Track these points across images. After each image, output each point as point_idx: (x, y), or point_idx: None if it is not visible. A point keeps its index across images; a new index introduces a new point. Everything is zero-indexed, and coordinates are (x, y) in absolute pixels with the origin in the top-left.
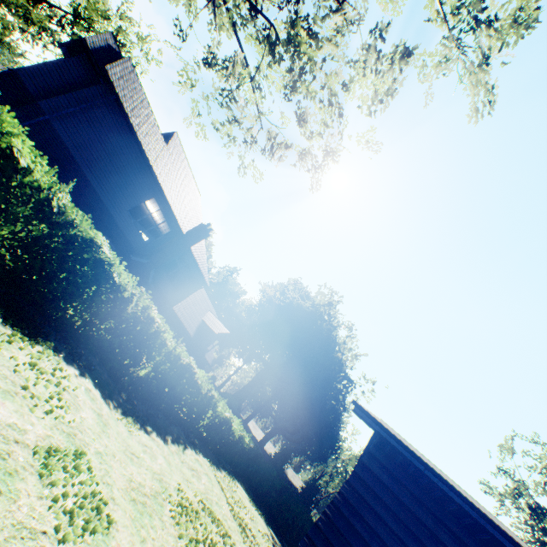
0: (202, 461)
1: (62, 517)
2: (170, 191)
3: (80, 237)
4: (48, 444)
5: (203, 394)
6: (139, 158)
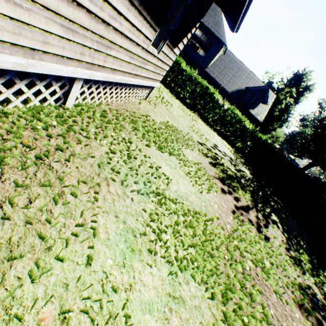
0: None
1: None
2: None
3: None
4: None
5: None
6: None
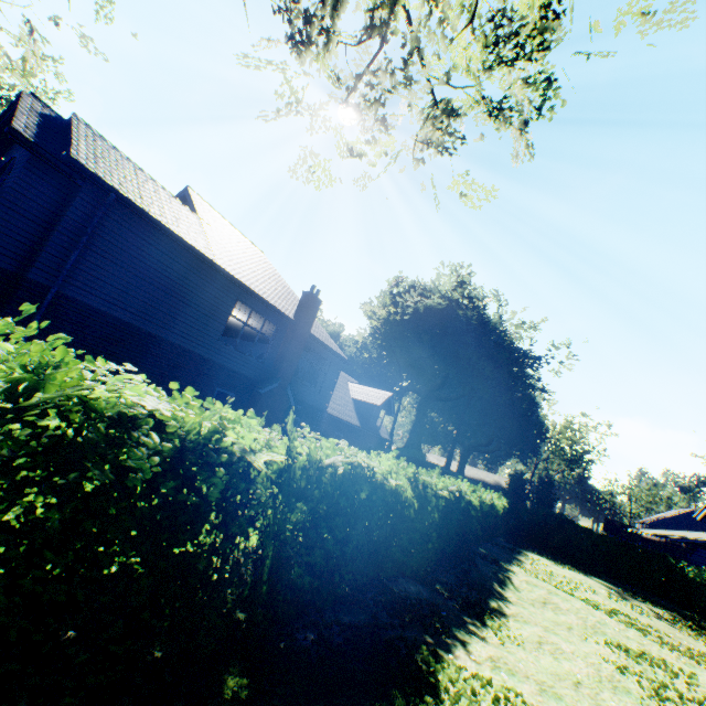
0: (526, 579)
1: None
2: (246, 277)
3: (340, 477)
4: None
5: (475, 505)
6: (192, 261)
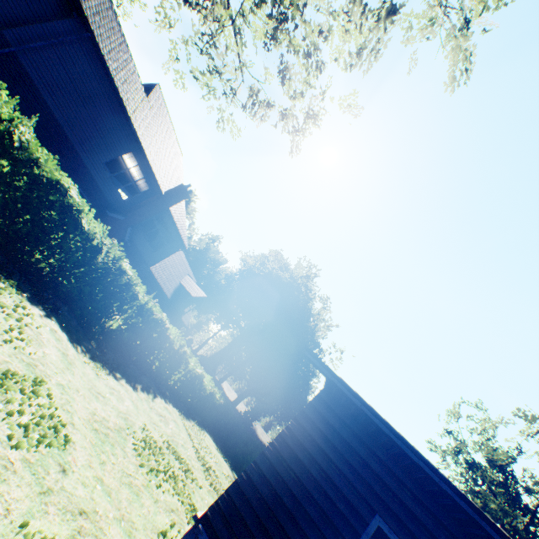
0: (171, 410)
1: (16, 428)
2: (149, 146)
3: (45, 177)
4: (5, 368)
5: (175, 349)
6: (116, 107)
